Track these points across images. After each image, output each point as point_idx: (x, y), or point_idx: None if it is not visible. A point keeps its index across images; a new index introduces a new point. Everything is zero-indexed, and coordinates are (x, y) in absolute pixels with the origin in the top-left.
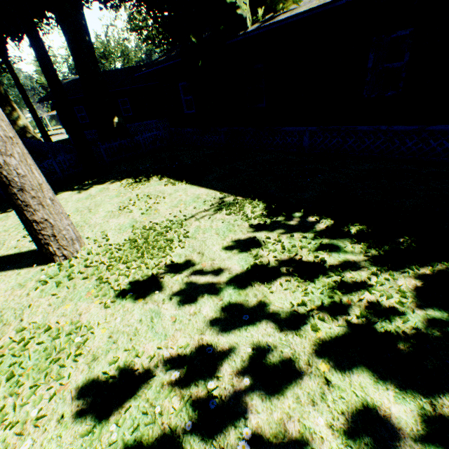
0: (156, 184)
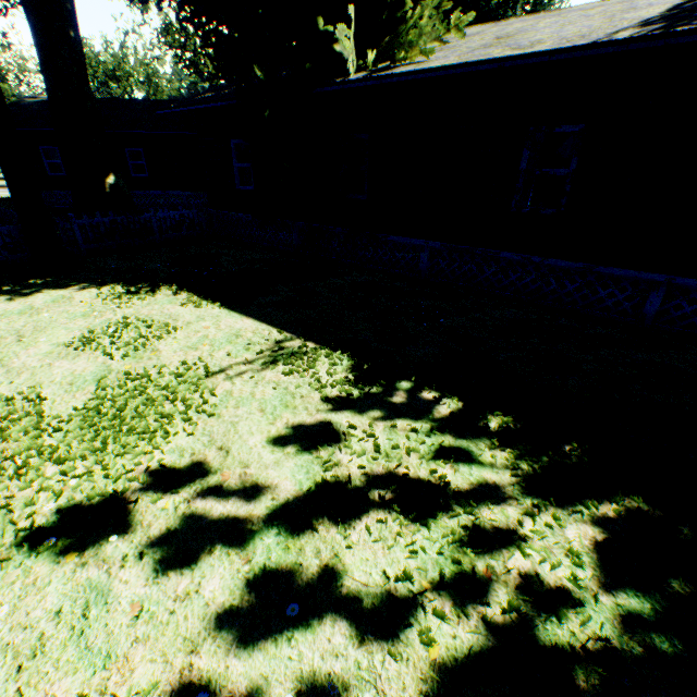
0: (166, 300)
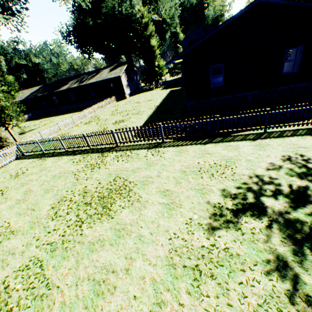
0: None
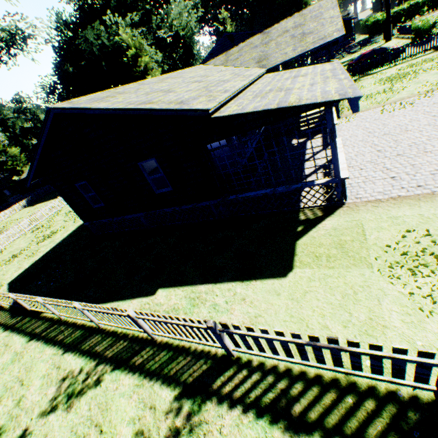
0: None
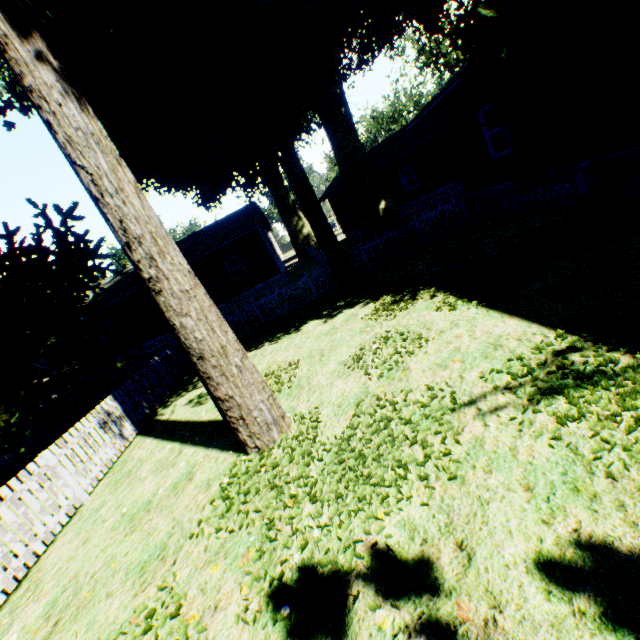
0: (422, 306)
